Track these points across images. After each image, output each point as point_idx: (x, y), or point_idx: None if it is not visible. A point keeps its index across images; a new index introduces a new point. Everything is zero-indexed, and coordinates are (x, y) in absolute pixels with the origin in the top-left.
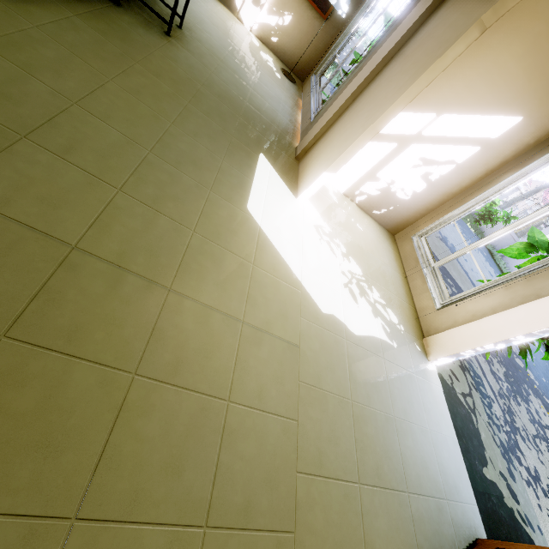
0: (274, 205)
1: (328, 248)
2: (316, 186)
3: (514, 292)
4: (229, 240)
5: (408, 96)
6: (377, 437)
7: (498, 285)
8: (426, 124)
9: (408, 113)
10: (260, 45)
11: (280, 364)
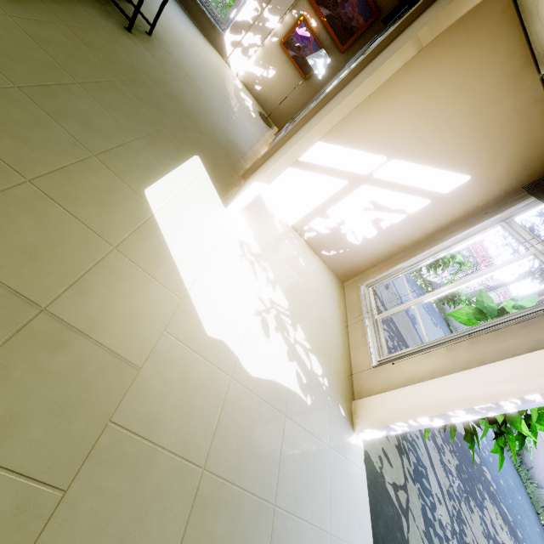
0: (190, 203)
1: (249, 267)
2: (248, 197)
3: (456, 354)
4: (89, 210)
5: (345, 108)
6: (230, 539)
7: (440, 345)
8: (377, 166)
9: (359, 151)
10: (243, 88)
11: (84, 388)
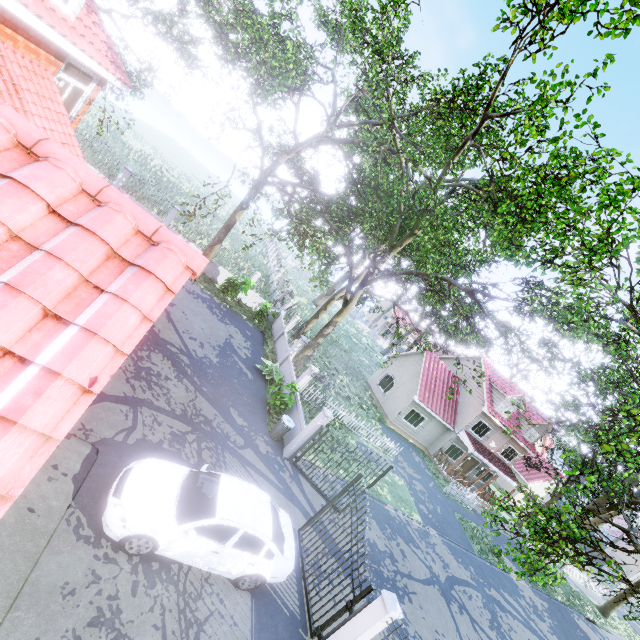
0: None
1: None
2: None
3: None
4: None
5: None
6: None
7: None
8: None
9: None
10: None
11: None
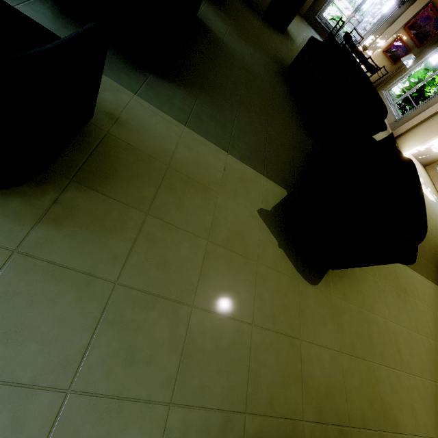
0: None
1: None
2: (412, 151)
3: None
4: None
5: None
6: None
7: None
8: None
9: None
10: None
11: None
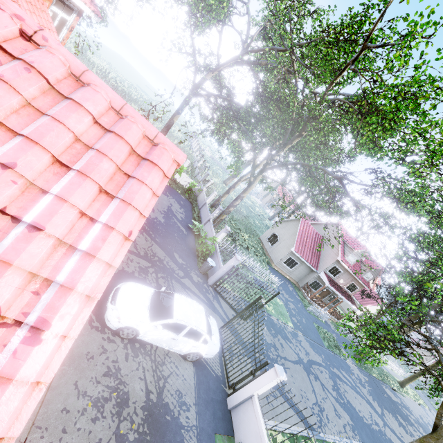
0: None
1: None
2: None
3: None
4: None
5: None
6: None
7: None
8: None
9: None
10: None
11: None
